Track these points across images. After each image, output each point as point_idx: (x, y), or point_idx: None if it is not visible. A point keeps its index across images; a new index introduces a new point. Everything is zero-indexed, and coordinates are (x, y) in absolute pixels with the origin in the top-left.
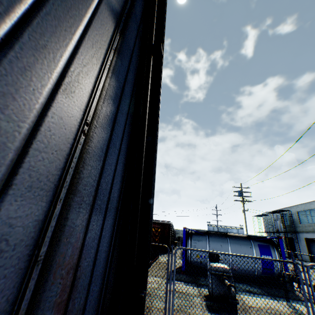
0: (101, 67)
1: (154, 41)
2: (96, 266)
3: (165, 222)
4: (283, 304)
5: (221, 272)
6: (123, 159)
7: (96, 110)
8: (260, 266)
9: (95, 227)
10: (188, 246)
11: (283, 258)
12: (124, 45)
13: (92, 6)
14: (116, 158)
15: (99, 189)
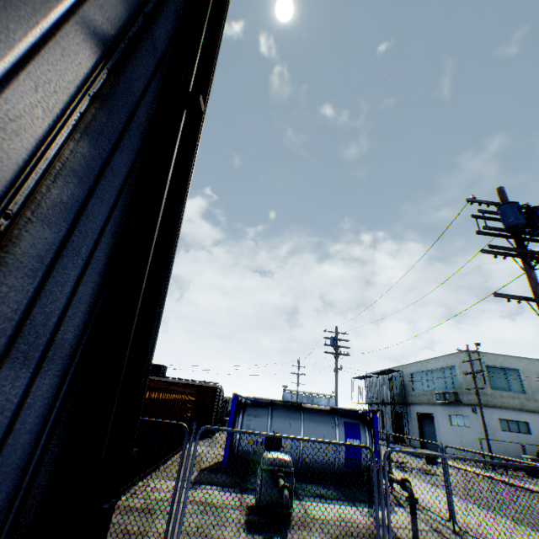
0: (56, 124)
1: (194, 85)
2: (5, 457)
3: (209, 385)
4: (363, 511)
5: (277, 466)
6: (98, 276)
7: (34, 193)
8: (343, 455)
9: (10, 390)
10: (237, 425)
11: (376, 442)
12: (120, 89)
13: (43, 26)
14: (80, 273)
15: (28, 325)
